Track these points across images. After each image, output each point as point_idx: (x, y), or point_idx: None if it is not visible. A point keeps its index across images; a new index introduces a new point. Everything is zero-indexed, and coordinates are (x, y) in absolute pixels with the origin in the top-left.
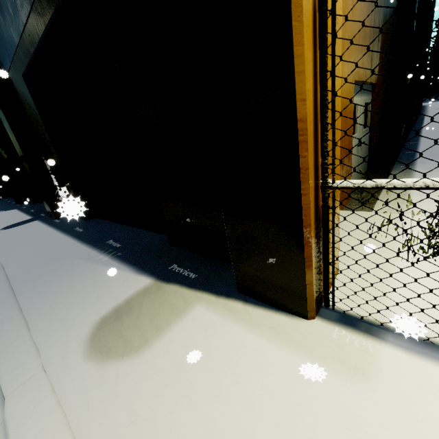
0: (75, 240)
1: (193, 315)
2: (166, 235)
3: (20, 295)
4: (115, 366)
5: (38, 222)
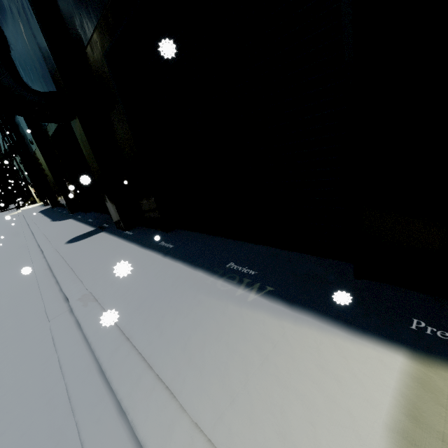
0: (174, 261)
1: None
2: (321, 258)
3: (153, 361)
4: None
5: (106, 234)
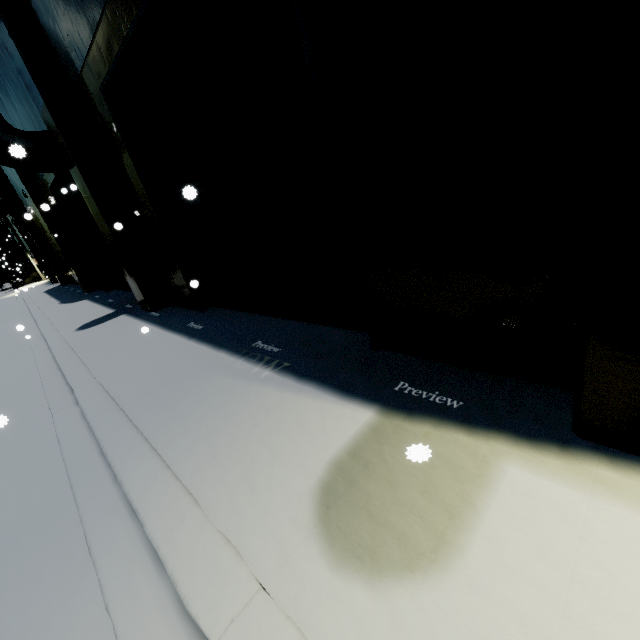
0: (199, 343)
1: (511, 486)
2: (352, 331)
3: (151, 436)
4: (408, 592)
5: (127, 317)
